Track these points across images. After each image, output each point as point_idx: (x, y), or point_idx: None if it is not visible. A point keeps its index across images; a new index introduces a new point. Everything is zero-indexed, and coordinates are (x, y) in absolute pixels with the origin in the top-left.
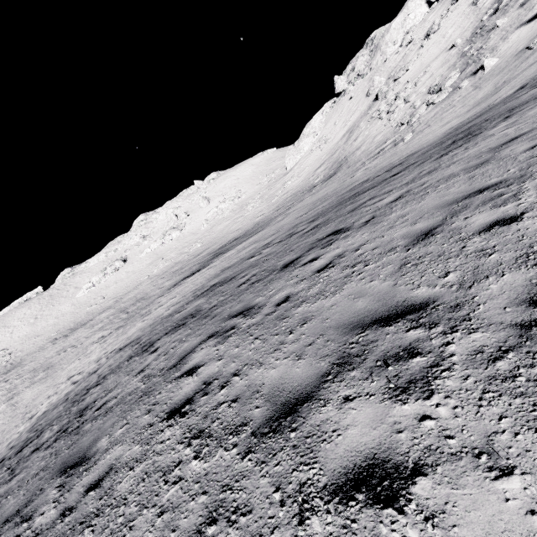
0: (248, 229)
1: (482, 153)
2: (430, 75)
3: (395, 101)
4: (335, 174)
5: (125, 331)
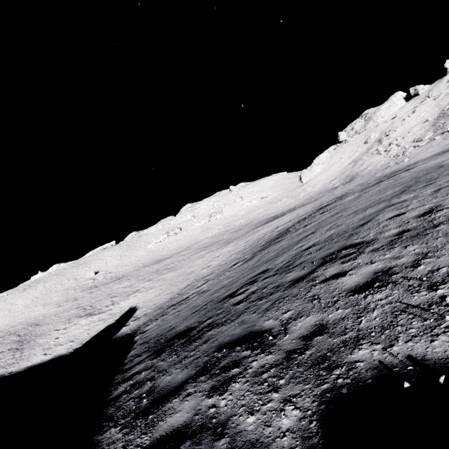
0: (290, 209)
1: None
2: (412, 134)
3: (390, 145)
4: (353, 180)
5: (249, 236)
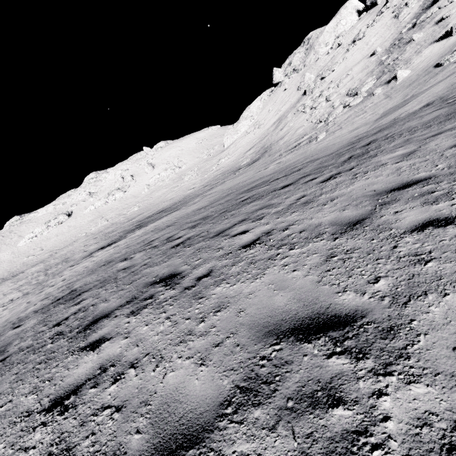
0: (176, 201)
1: (364, 198)
2: (350, 78)
3: (318, 98)
4: (257, 160)
5: (15, 307)
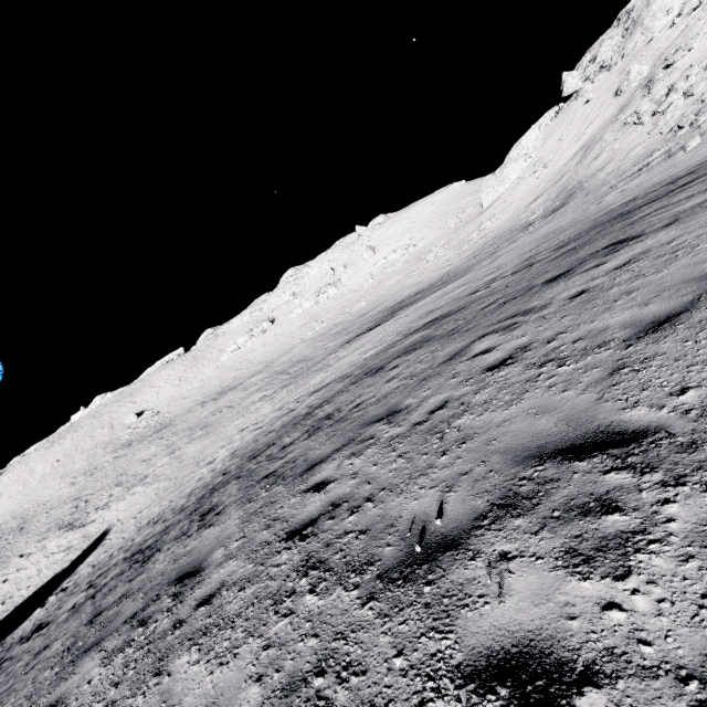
0: (434, 281)
1: None
2: None
3: (668, 96)
4: (564, 206)
5: (301, 385)
